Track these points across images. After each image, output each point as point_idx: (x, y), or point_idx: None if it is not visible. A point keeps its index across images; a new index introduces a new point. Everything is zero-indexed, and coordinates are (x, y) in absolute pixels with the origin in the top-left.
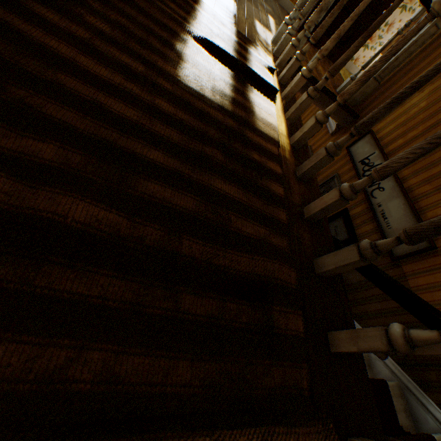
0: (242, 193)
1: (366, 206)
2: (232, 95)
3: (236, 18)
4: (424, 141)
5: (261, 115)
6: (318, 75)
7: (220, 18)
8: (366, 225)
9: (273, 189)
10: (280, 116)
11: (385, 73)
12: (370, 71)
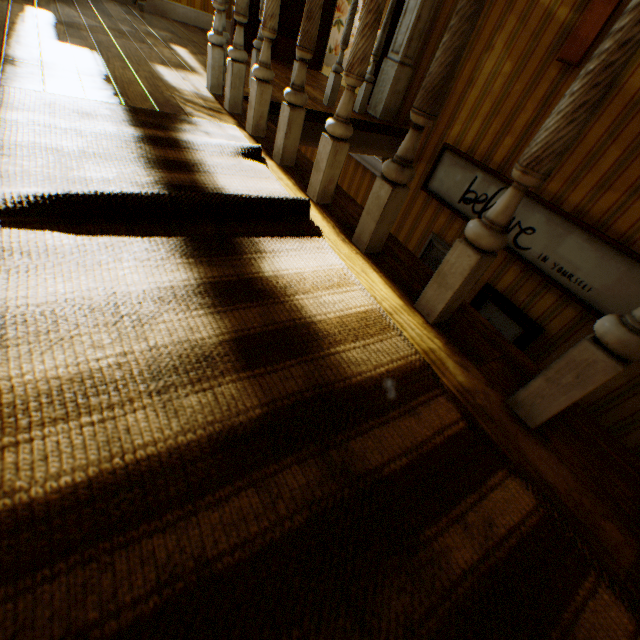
0: None
1: (520, 267)
2: (225, 327)
3: (113, 82)
4: None
5: (329, 311)
6: (315, 102)
7: (70, 104)
8: (541, 298)
9: None
10: (350, 257)
11: (412, 47)
12: (613, 62)
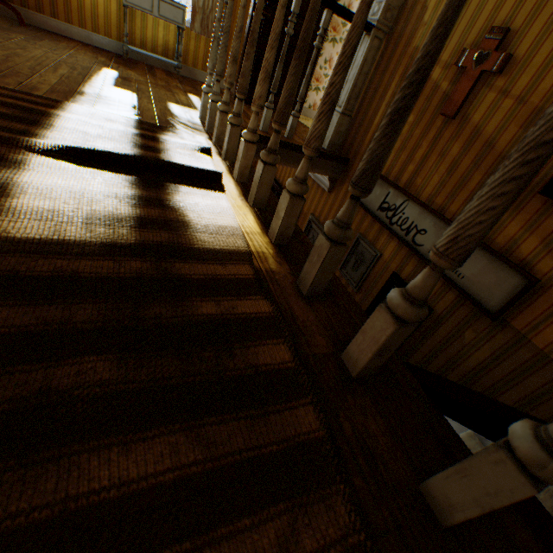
0: (187, 436)
1: (417, 259)
2: (136, 212)
3: (138, 109)
4: (510, 162)
5: (203, 221)
6: None
7: (104, 115)
8: None
9: (265, 362)
10: (240, 207)
11: (351, 104)
12: (329, 93)
